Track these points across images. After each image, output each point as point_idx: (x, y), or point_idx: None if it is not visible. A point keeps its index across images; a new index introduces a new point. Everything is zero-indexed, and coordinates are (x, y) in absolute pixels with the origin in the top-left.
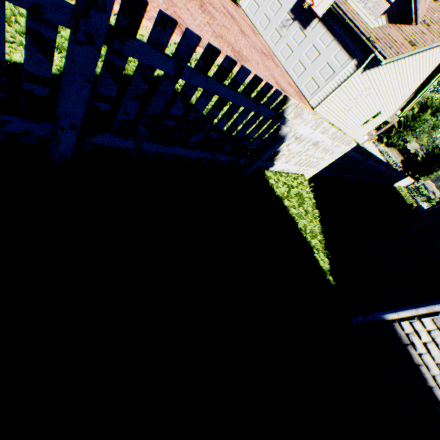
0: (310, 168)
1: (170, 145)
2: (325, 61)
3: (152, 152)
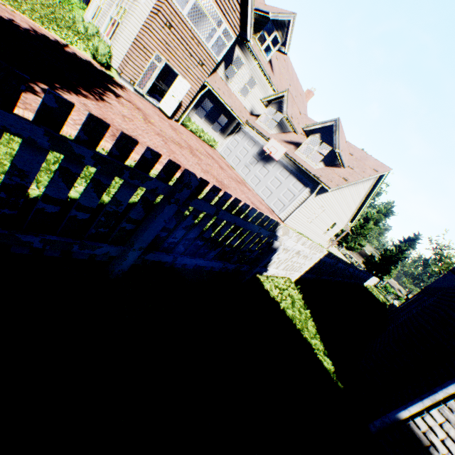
0: (294, 271)
1: (195, 258)
2: (286, 188)
3: (181, 263)
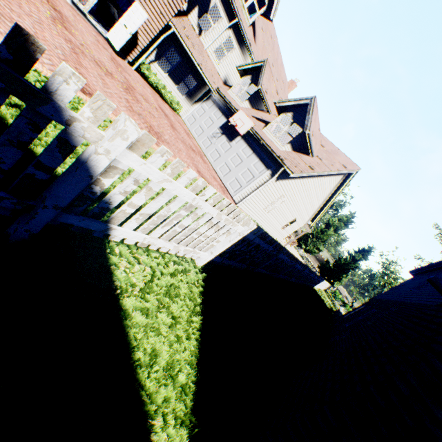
0: (201, 250)
1: None
2: (246, 167)
3: None
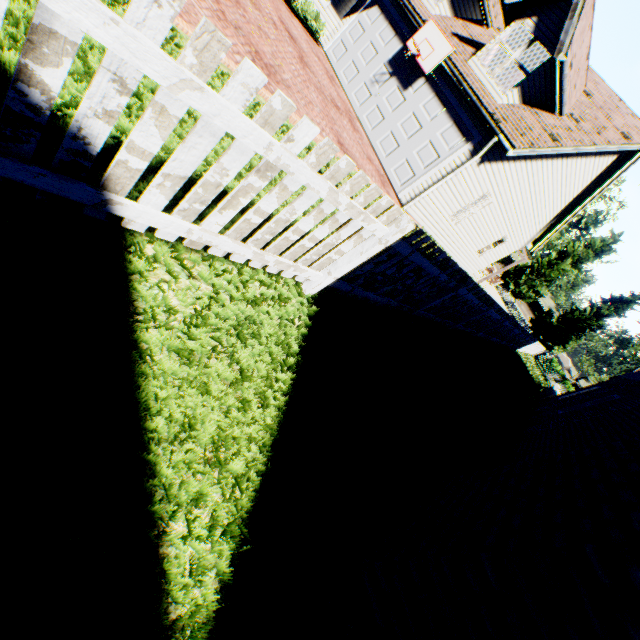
0: (311, 267)
1: None
2: (428, 139)
3: None
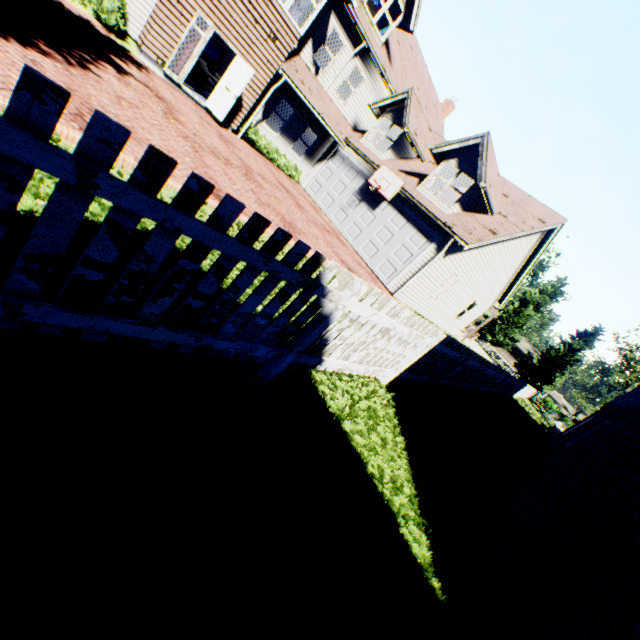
0: (386, 368)
1: (97, 315)
2: (400, 243)
3: (59, 326)
